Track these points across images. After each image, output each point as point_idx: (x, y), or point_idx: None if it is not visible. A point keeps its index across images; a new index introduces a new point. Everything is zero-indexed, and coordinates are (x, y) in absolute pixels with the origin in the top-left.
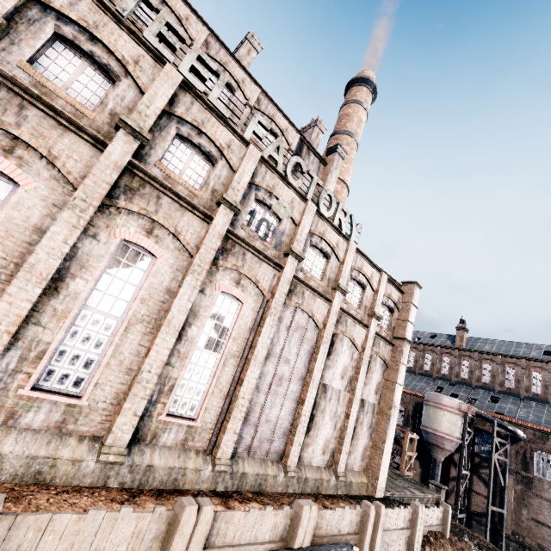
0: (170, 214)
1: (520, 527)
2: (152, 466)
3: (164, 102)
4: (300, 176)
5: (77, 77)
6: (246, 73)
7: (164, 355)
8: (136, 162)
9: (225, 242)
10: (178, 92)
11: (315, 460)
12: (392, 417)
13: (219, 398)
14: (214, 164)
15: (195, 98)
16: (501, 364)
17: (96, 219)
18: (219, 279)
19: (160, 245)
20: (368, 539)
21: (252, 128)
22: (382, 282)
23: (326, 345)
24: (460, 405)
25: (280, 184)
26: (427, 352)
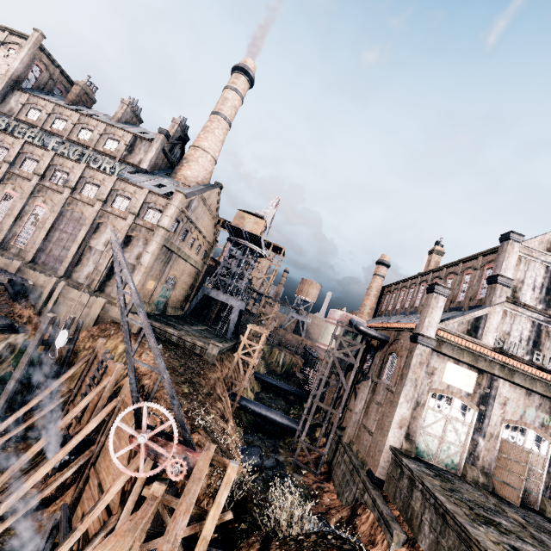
0: (20, 183)
1: (357, 436)
2: (4, 254)
3: (18, 151)
4: (134, 155)
5: (1, 154)
6: (99, 121)
7: (11, 223)
8: (8, 170)
9: (39, 188)
10: (25, 146)
11: (81, 280)
12: (137, 270)
13: (33, 242)
14: (38, 163)
15: (32, 145)
16: (444, 278)
17: (1, 188)
18: (37, 201)
19: (17, 193)
20: (49, 289)
21: (53, 145)
22: (143, 194)
23: (88, 226)
24: (341, 315)
25: (67, 161)
26: (402, 289)
